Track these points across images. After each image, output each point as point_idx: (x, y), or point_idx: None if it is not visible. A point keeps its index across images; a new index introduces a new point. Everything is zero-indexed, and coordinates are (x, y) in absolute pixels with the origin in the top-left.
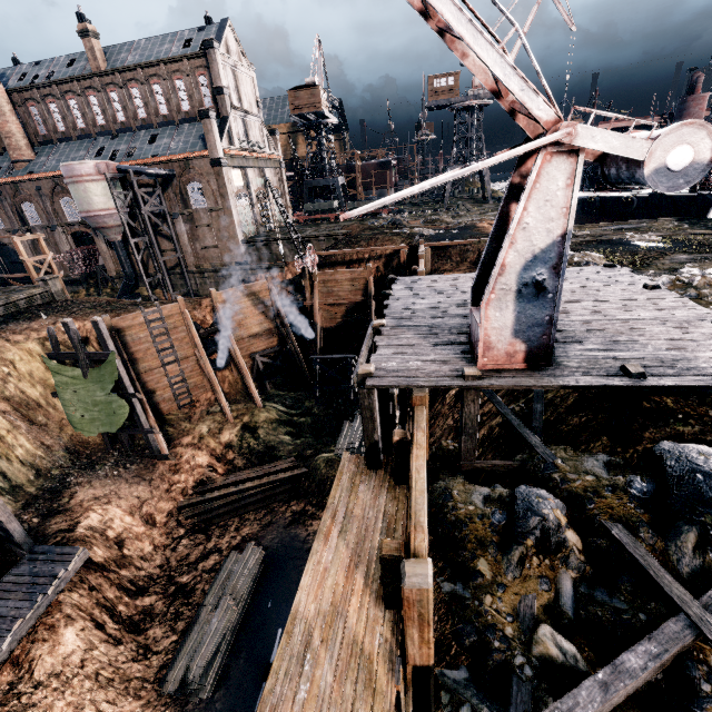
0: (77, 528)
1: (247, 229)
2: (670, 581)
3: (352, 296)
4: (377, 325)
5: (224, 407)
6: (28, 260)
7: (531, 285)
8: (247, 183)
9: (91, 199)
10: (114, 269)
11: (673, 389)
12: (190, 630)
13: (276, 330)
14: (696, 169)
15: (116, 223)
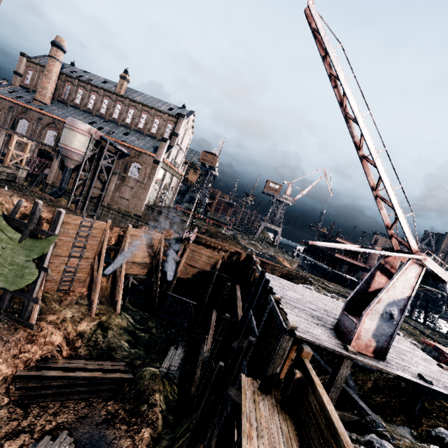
0: None
1: (150, 200)
2: None
3: (204, 265)
4: (277, 298)
5: (94, 303)
6: (12, 151)
7: (388, 313)
8: (163, 178)
9: (74, 141)
10: (52, 180)
11: (444, 396)
12: None
13: (149, 266)
14: None
15: (78, 159)
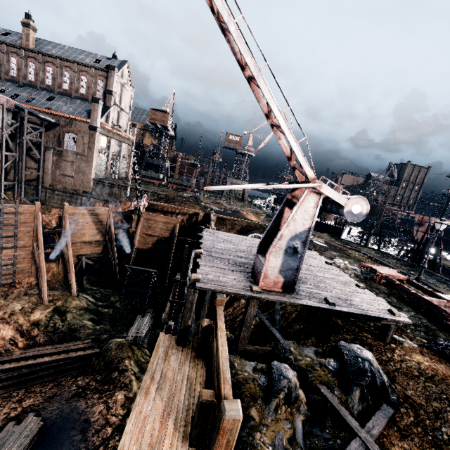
0: None
1: (99, 173)
2: (350, 418)
3: (163, 232)
4: (198, 252)
5: (43, 291)
6: None
7: (292, 248)
8: (109, 146)
9: None
10: None
11: (346, 314)
12: None
13: (103, 242)
14: (361, 215)
15: None
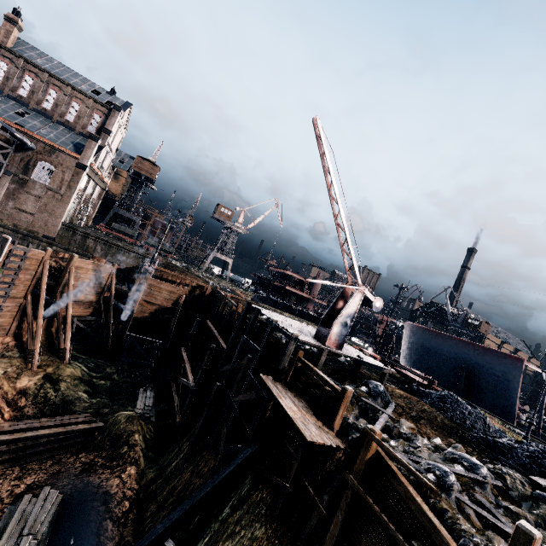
0: None
1: (67, 216)
2: (380, 408)
3: (165, 302)
4: (276, 321)
5: (35, 353)
6: None
7: (345, 322)
8: (86, 187)
9: None
10: None
11: (368, 364)
12: None
13: (95, 304)
14: (379, 308)
15: None
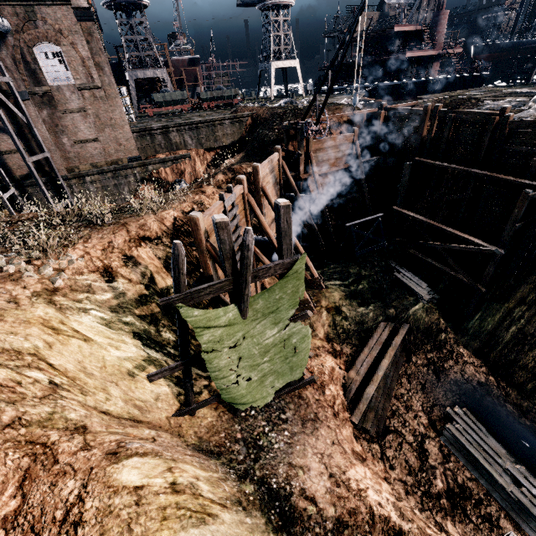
0: (402, 527)
1: None
2: None
3: (337, 163)
4: None
5: (308, 301)
6: None
7: None
8: None
9: None
10: None
11: None
12: (519, 520)
13: None
14: None
15: None
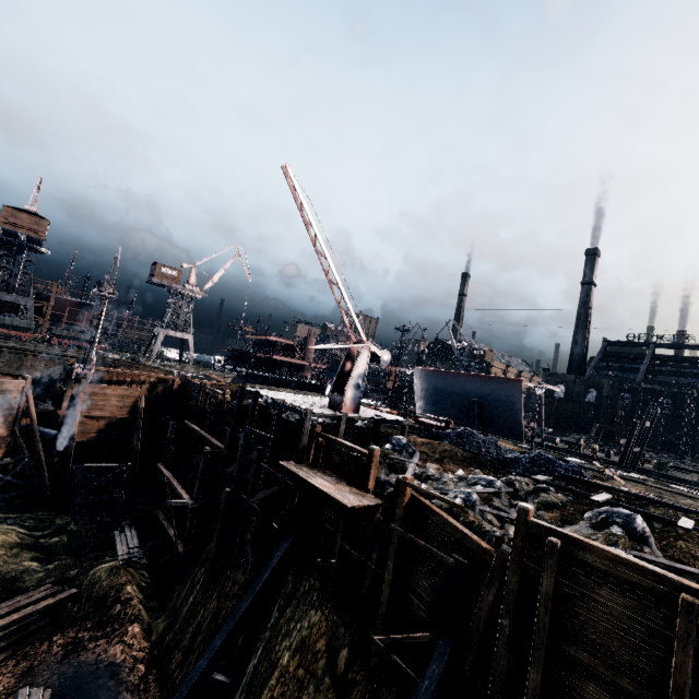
0: None
1: None
2: (406, 459)
3: (117, 411)
4: (282, 400)
5: None
6: None
7: (358, 384)
8: None
9: None
10: None
11: (387, 421)
12: None
13: (9, 440)
14: (388, 361)
15: None
